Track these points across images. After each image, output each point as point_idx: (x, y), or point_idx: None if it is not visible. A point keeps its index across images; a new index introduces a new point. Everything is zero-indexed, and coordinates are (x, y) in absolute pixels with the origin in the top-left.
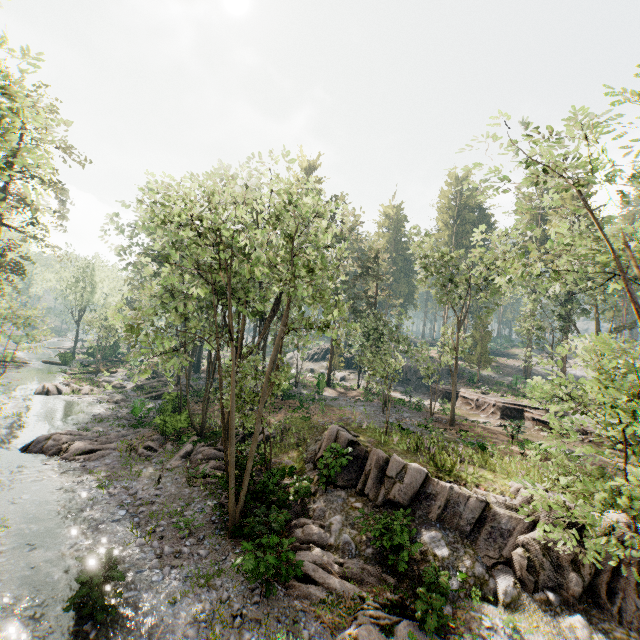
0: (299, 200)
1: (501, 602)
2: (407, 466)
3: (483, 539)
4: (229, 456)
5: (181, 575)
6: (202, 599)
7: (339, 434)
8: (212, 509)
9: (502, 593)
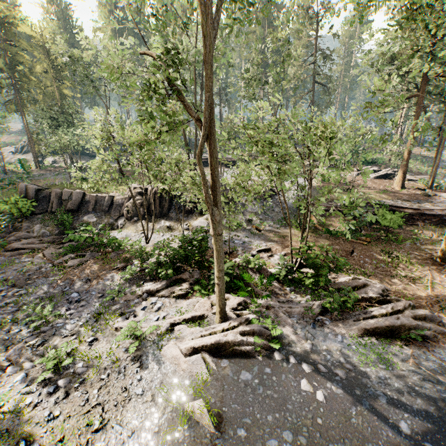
0: None
1: (120, 228)
2: (73, 192)
3: (113, 210)
4: None
5: None
6: None
7: (28, 187)
8: None
9: (120, 225)
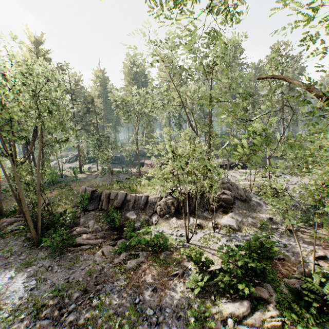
0: (32, 69)
1: (154, 224)
2: (118, 193)
3: (148, 208)
4: (25, 212)
5: (13, 269)
6: (28, 271)
7: (86, 189)
8: (23, 242)
9: (154, 221)
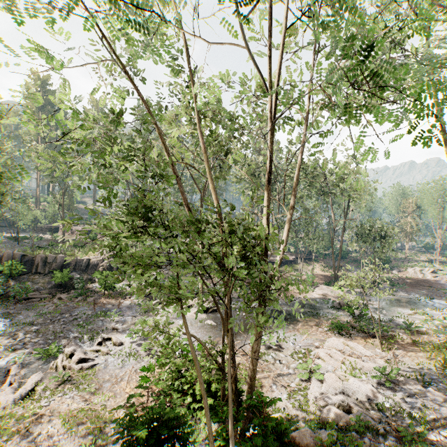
0: None
1: (97, 282)
2: (57, 256)
3: (90, 269)
4: None
5: None
6: None
7: (15, 253)
8: None
9: (97, 279)
